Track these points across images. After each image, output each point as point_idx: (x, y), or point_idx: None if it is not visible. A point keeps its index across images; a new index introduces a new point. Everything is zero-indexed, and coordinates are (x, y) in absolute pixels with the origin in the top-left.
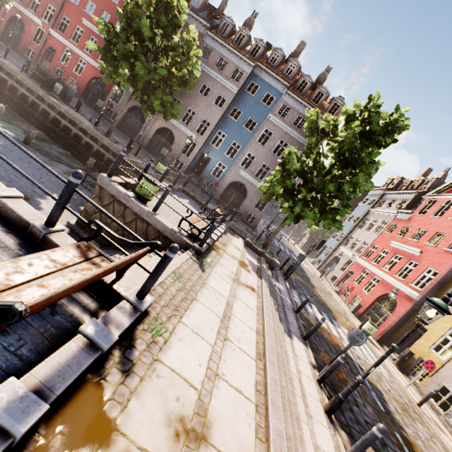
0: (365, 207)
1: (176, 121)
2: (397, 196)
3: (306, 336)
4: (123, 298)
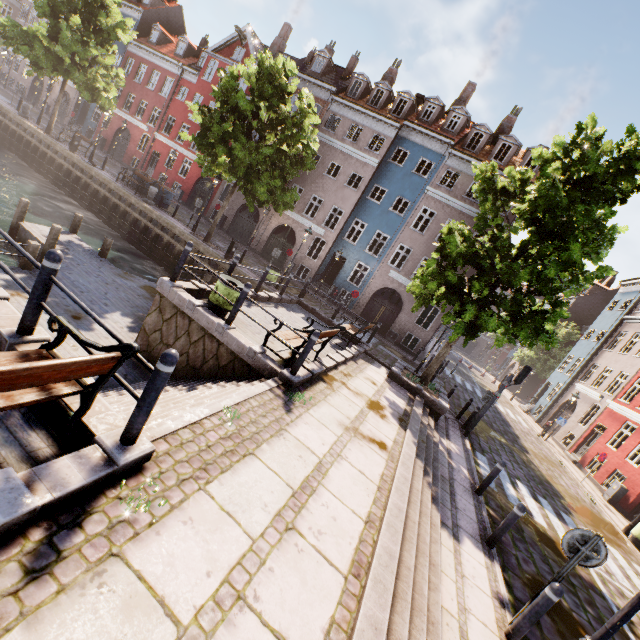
0: (615, 315)
1: (298, 214)
2: None
3: (491, 539)
4: (95, 441)
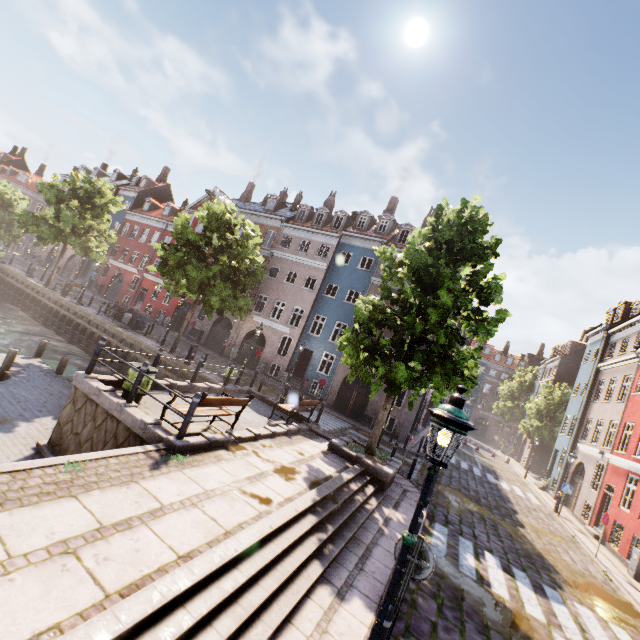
0: (590, 365)
1: (265, 319)
2: (628, 331)
3: None
4: None
